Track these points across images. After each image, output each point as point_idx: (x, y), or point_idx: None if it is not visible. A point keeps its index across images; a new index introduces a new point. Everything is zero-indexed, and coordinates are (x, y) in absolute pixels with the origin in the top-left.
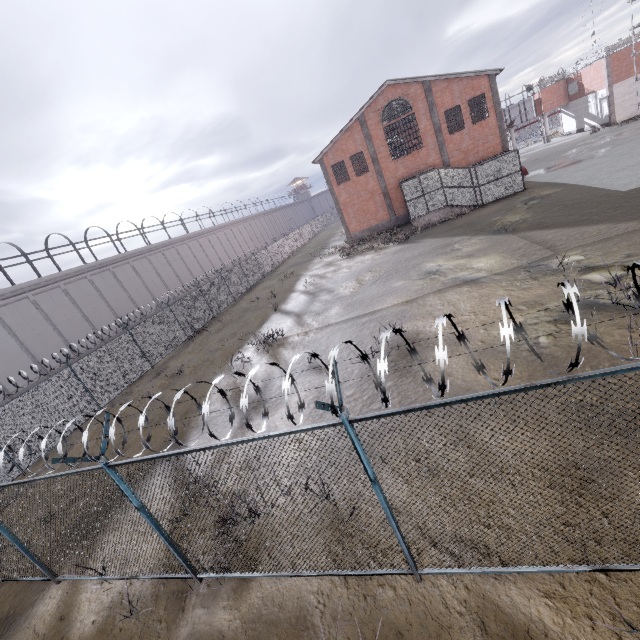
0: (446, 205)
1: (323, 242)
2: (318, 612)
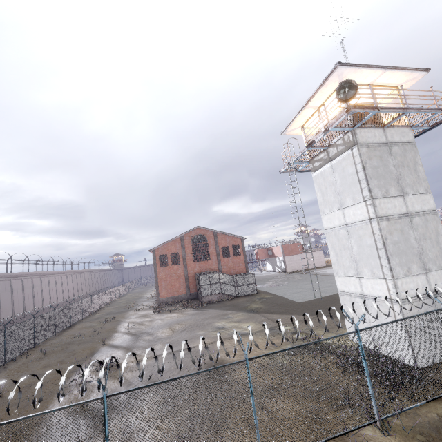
0: (221, 292)
1: (133, 300)
2: None
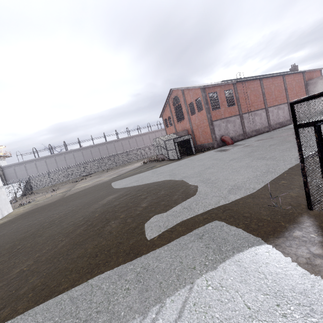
0: (162, 154)
1: None
2: None
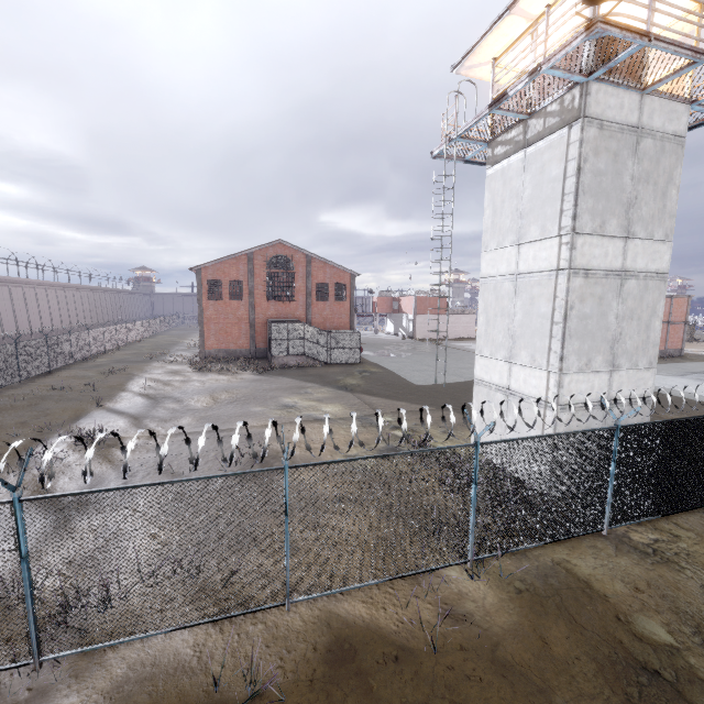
0: (304, 354)
1: (164, 347)
2: (196, 659)
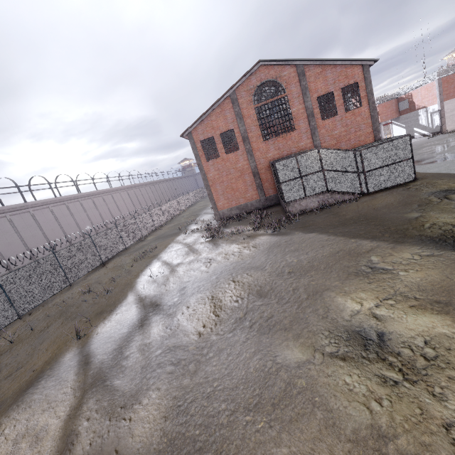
0: (326, 190)
1: (196, 213)
2: None
